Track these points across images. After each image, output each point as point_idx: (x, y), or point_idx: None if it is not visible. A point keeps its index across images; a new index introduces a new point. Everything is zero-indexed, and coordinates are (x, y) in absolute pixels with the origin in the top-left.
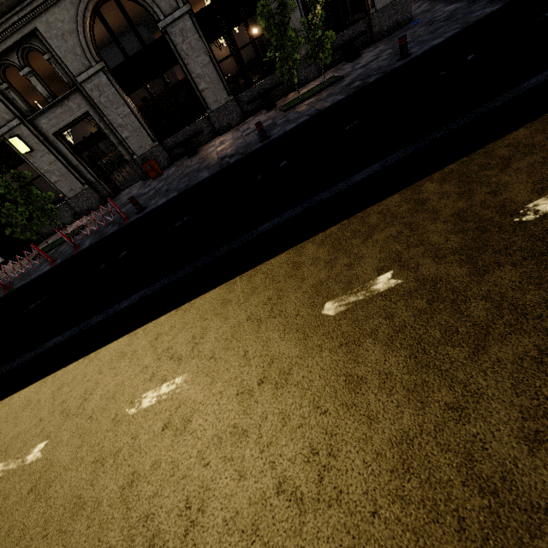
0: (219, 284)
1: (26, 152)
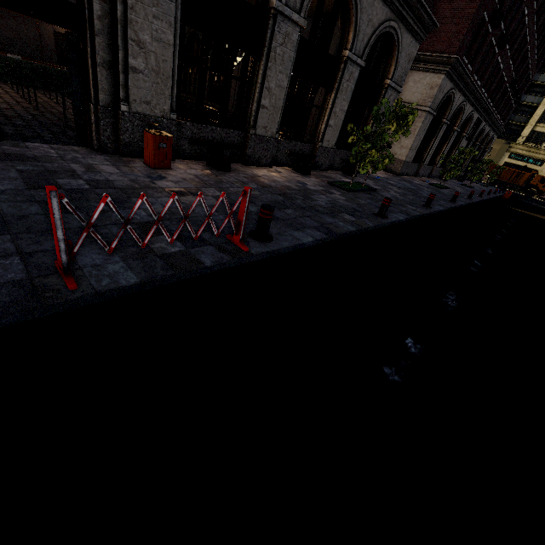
0: None
1: None
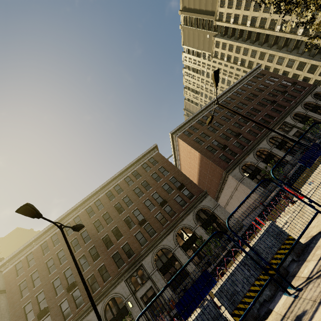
0: None
1: (131, 307)
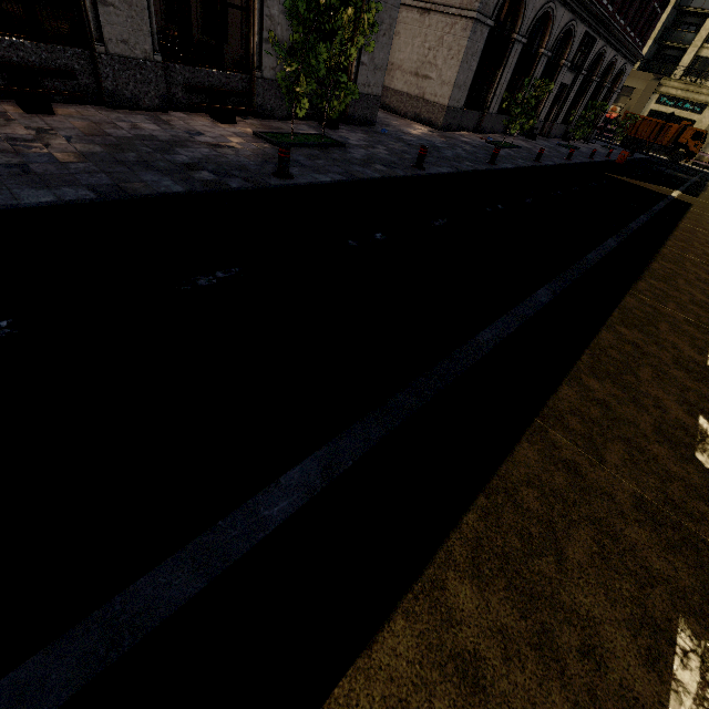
0: (518, 433)
1: None
